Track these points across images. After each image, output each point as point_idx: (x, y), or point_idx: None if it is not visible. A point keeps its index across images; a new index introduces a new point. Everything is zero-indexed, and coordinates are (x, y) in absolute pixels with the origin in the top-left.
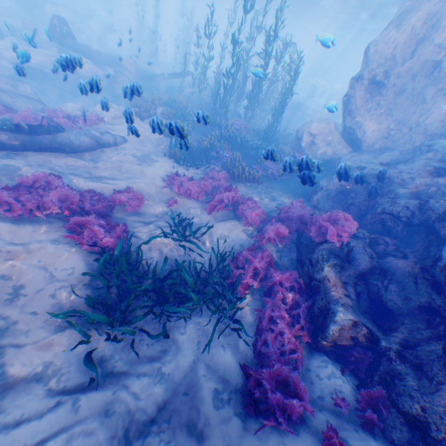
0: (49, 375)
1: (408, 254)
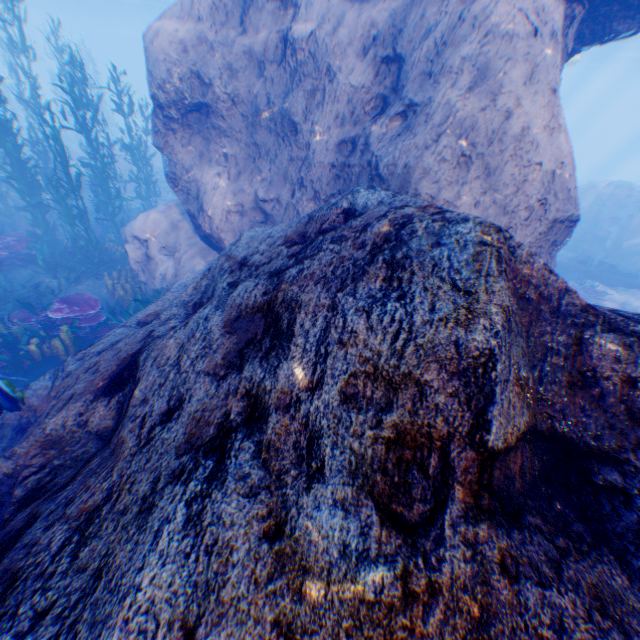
0: None
1: None
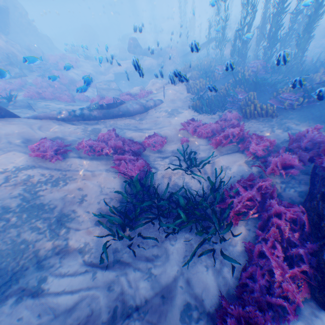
0: (85, 251)
1: None
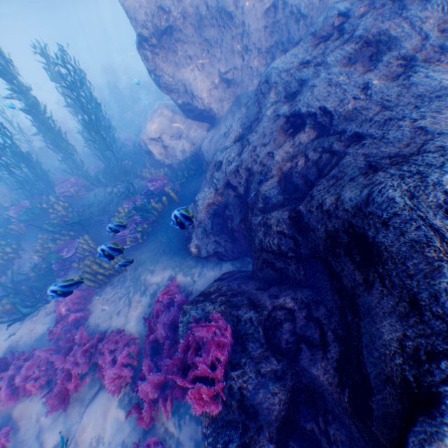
0: None
1: (326, 331)
